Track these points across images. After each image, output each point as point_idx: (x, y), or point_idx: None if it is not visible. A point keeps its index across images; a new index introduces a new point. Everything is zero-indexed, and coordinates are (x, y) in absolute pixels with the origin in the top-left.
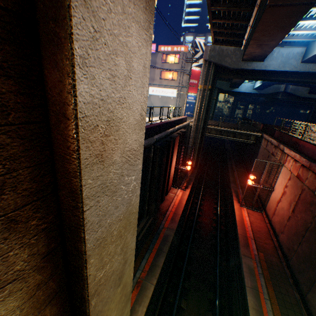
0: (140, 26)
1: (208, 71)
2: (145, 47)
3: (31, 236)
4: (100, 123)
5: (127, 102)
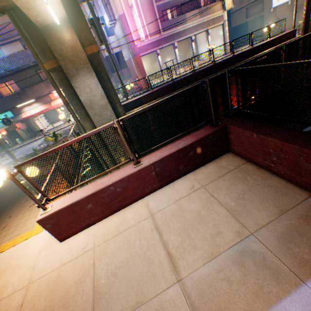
0: (90, 78)
1: None
2: (94, 80)
3: (89, 122)
4: (88, 102)
5: (94, 95)
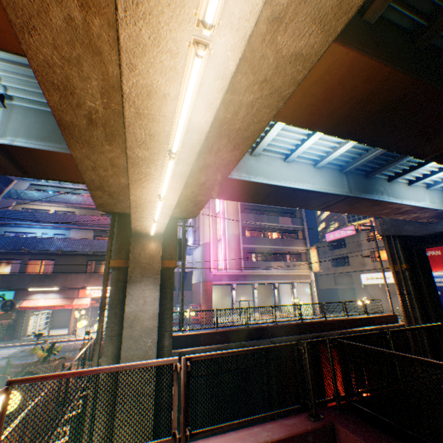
0: (152, 289)
1: (391, 245)
2: (155, 293)
3: (114, 345)
4: (132, 316)
5: (145, 310)
